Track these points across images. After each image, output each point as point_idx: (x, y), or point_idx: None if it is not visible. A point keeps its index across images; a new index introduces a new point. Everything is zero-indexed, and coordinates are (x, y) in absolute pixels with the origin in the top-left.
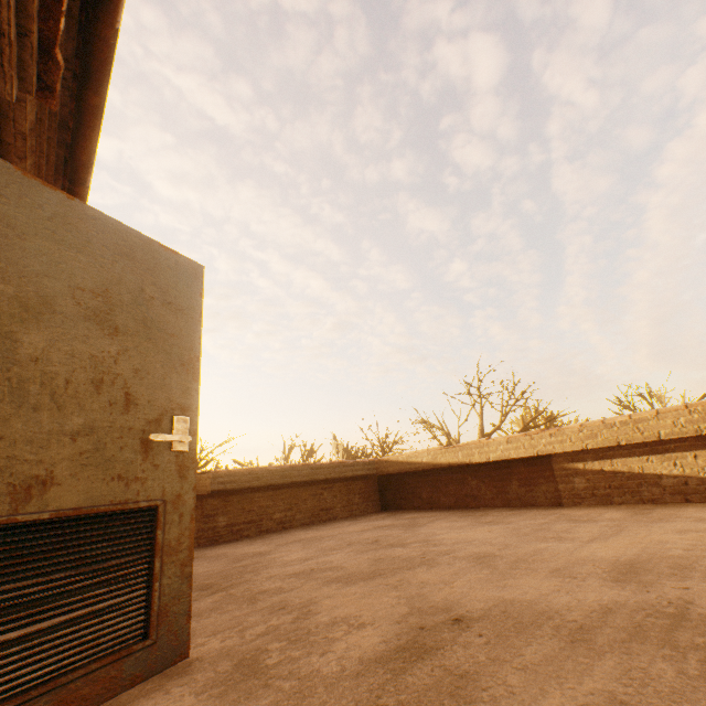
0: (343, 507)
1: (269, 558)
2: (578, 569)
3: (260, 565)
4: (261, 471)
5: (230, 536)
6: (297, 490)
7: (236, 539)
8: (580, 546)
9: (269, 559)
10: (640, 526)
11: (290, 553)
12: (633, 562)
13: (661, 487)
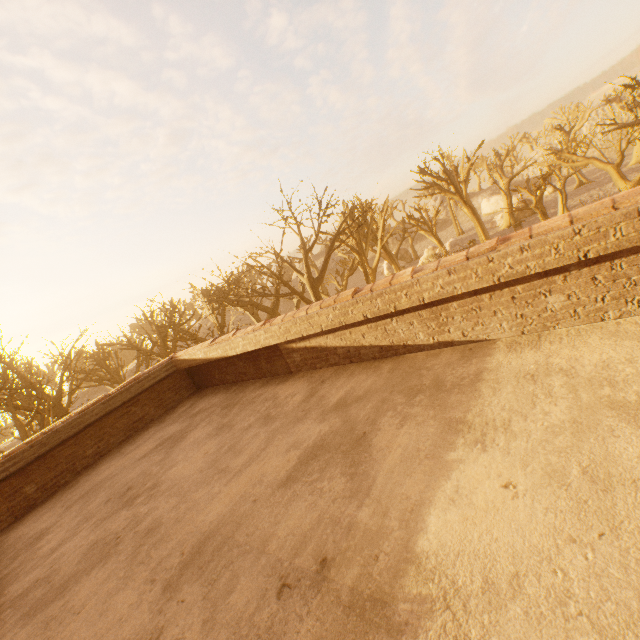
0: (157, 408)
1: (35, 552)
2: (170, 561)
3: (16, 573)
4: (46, 437)
5: (47, 494)
6: (101, 423)
7: (54, 494)
8: (216, 495)
9: (32, 555)
10: (283, 435)
11: (57, 533)
12: (209, 536)
13: (338, 355)
